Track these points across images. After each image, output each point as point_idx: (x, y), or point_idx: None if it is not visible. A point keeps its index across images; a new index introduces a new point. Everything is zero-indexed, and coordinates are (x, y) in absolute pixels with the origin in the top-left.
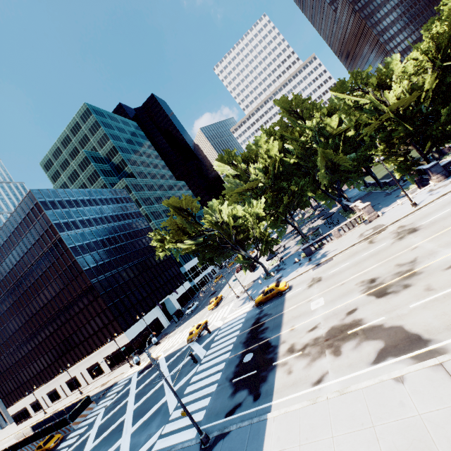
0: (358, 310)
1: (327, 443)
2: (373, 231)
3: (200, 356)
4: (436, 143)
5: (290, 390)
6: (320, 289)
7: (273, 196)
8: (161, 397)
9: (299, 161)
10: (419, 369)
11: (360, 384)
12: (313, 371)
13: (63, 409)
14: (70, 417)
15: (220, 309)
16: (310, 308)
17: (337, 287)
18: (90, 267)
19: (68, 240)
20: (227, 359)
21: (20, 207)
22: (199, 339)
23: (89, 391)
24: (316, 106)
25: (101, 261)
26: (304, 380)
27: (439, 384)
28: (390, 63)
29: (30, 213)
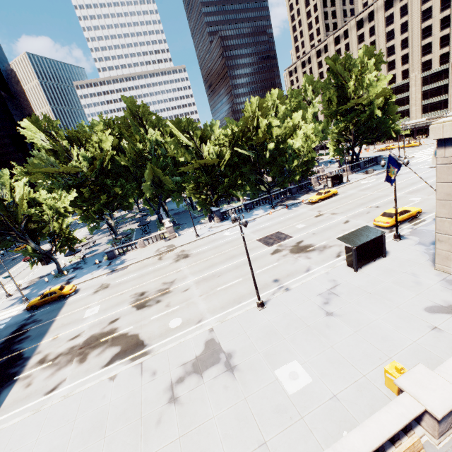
0: (119, 319)
1: (29, 447)
2: (166, 249)
3: None
4: (223, 195)
5: (19, 404)
6: (102, 297)
7: (93, 190)
8: None
9: (130, 166)
10: (129, 368)
11: (85, 386)
12: (53, 380)
13: None
14: None
15: None
16: (84, 315)
17: (117, 296)
18: None
19: None
20: None
21: None
22: None
23: None
24: (162, 121)
25: None
26: (40, 391)
27: (133, 377)
28: (214, 125)
29: None
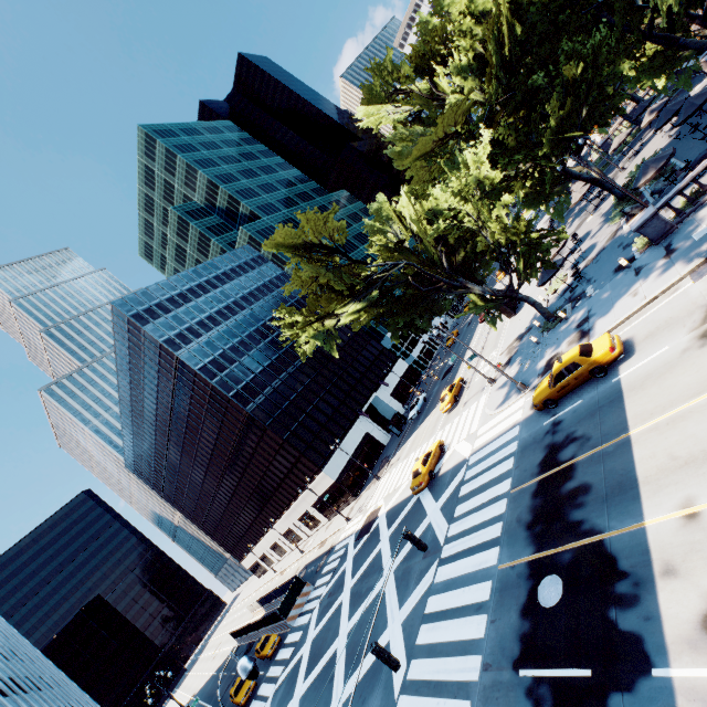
0: None
1: None
2: None
3: (438, 535)
4: None
5: None
6: None
7: (516, 122)
8: (381, 625)
9: None
10: None
11: None
12: None
13: (278, 588)
14: (280, 612)
15: (462, 411)
16: None
17: None
18: (237, 389)
19: (192, 360)
20: (495, 571)
21: (117, 333)
22: (433, 484)
23: (309, 551)
24: None
25: (250, 374)
26: None
27: None
28: None
29: (131, 337)
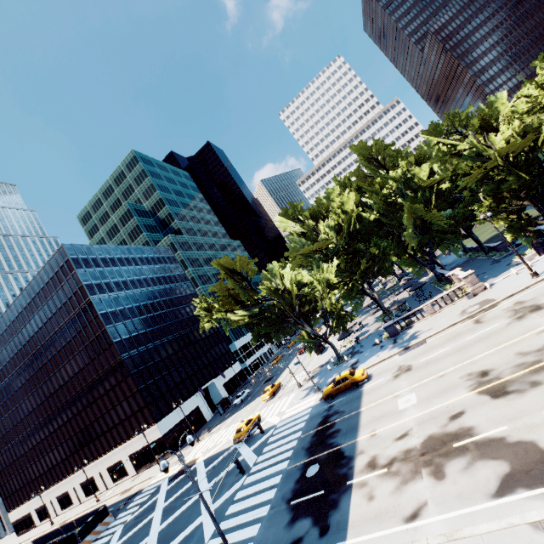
0: (466, 414)
1: None
2: (479, 307)
3: (249, 462)
4: None
5: (372, 526)
6: (411, 382)
7: (348, 259)
8: (195, 516)
9: (381, 217)
10: None
11: (477, 527)
12: (404, 498)
13: (72, 521)
14: (79, 533)
15: (277, 401)
16: (397, 406)
17: (434, 379)
18: (122, 339)
19: (99, 305)
20: (285, 470)
21: (49, 264)
22: (249, 439)
23: (108, 498)
24: (401, 154)
25: (135, 331)
26: (392, 512)
27: None
28: (495, 101)
29: (59, 272)
